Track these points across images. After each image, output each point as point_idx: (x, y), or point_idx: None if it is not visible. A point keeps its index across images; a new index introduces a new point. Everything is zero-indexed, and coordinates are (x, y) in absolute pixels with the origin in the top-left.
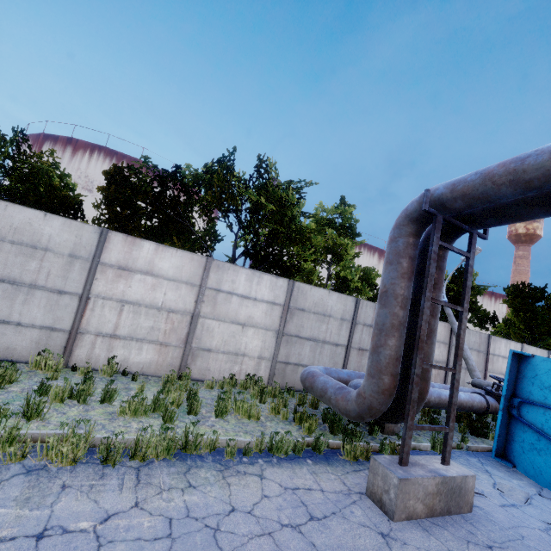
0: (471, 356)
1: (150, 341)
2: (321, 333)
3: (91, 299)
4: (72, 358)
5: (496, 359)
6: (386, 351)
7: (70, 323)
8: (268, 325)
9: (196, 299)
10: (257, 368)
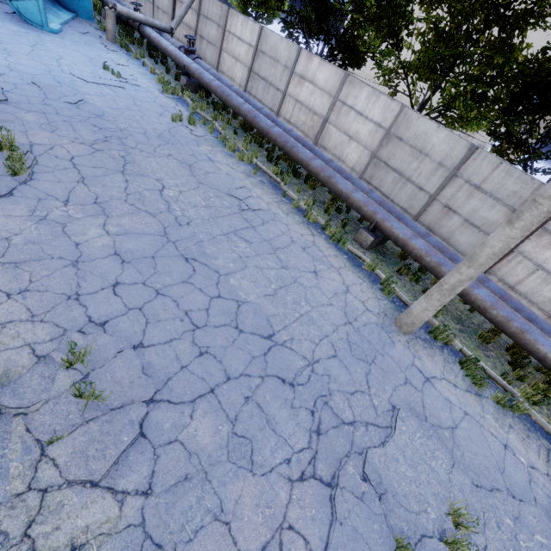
0: (179, 12)
1: None
2: None
3: None
4: None
5: (231, 38)
6: None
7: None
8: None
9: None
10: None
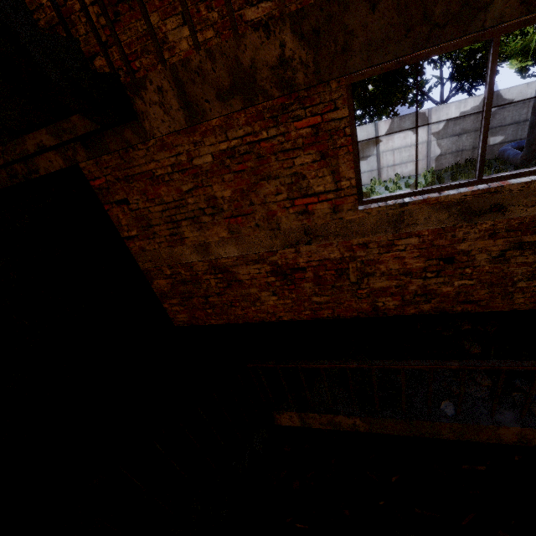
0: None
1: (409, 162)
2: (522, 116)
3: (380, 154)
4: (381, 178)
5: None
6: (532, 136)
7: (376, 166)
8: (476, 128)
9: (427, 133)
10: (472, 154)
